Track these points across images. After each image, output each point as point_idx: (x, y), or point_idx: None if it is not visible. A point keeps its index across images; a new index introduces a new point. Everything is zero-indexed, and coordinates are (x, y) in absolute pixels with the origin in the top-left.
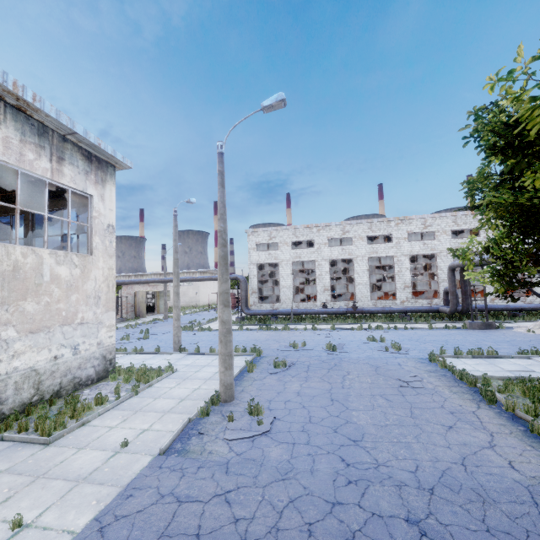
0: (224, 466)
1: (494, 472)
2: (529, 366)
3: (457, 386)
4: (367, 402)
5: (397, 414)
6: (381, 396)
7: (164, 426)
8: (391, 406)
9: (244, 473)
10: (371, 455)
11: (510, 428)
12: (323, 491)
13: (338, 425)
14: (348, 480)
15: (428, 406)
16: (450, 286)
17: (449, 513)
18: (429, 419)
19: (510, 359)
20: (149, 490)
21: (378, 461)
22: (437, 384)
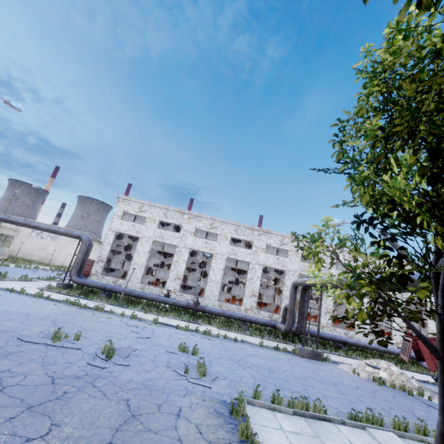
0: None
1: None
2: None
3: None
4: None
5: None
6: None
7: None
8: None
9: None
10: None
11: None
12: None
13: None
14: None
15: None
16: (291, 303)
17: None
18: None
19: (341, 427)
20: None
21: None
22: None
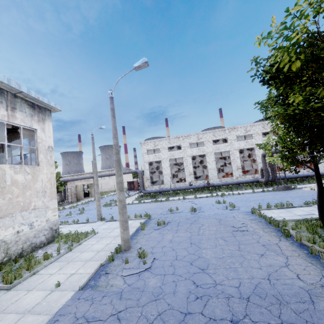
0: (119, 294)
1: (287, 283)
2: (311, 211)
3: (268, 228)
4: (212, 243)
5: (230, 249)
6: (221, 238)
7: (85, 270)
8: (226, 244)
9: (131, 298)
10: (212, 278)
11: (299, 252)
12: (180, 306)
13: (193, 260)
14: (196, 296)
15: (249, 242)
16: (264, 166)
17: (258, 313)
18: (249, 251)
19: (300, 208)
20: (69, 315)
21: (216, 281)
22: (255, 227)
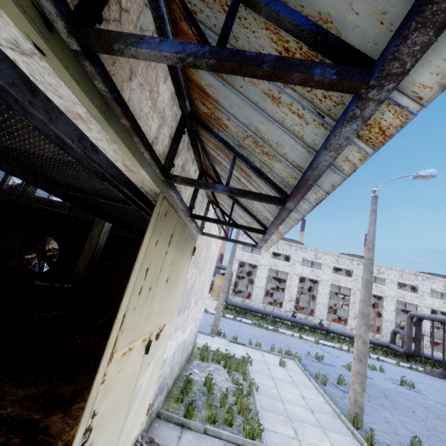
0: None
1: None
2: None
3: None
4: None
5: None
6: None
7: None
8: None
9: None
10: None
11: None
12: None
13: None
14: None
15: None
16: (408, 331)
17: None
18: None
19: None
20: None
21: None
22: None
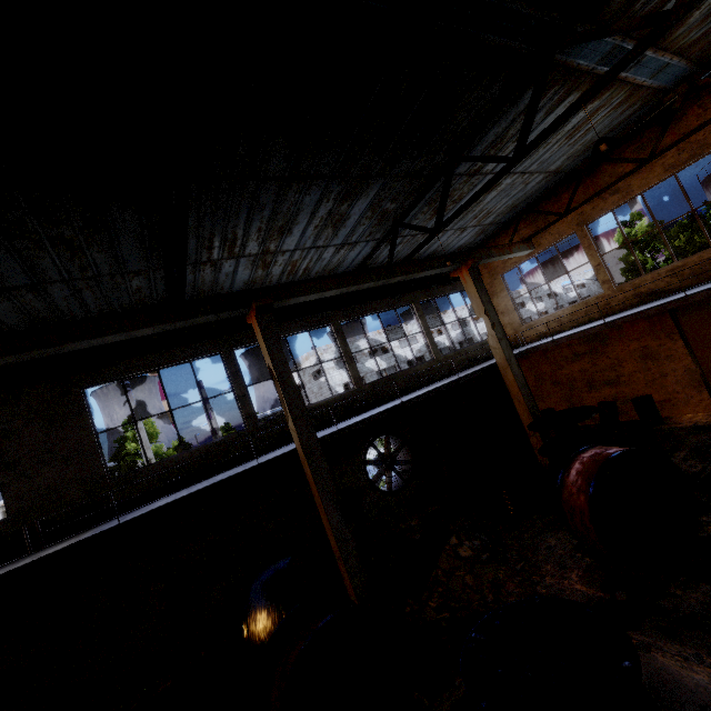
0: None
1: None
2: None
3: None
4: None
5: None
6: None
7: None
8: None
9: None
10: None
11: None
12: None
13: None
14: None
15: None
16: None
17: None
18: None
19: None
20: None
21: None
22: None
